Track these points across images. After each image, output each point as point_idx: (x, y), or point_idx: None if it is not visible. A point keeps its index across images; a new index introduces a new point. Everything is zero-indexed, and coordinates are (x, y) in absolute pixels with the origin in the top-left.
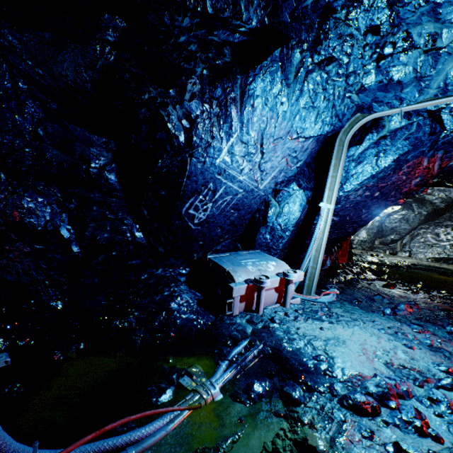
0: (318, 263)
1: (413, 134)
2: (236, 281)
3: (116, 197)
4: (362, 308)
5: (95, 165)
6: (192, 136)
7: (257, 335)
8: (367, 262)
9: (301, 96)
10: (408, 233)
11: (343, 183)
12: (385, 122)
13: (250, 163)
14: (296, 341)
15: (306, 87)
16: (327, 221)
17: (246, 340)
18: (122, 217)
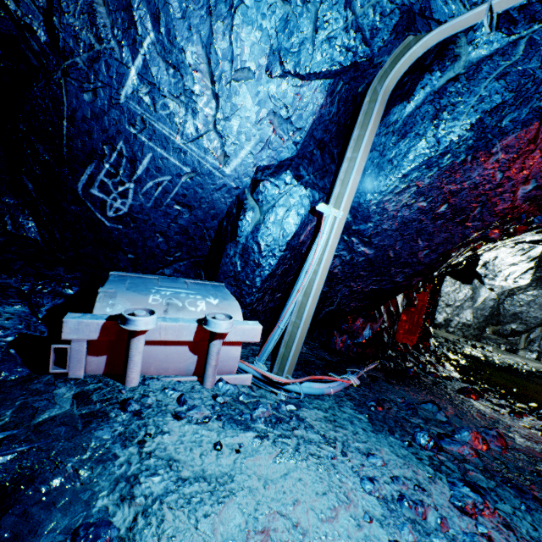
0: (303, 317)
1: (517, 63)
2: (96, 312)
3: None
4: (375, 420)
5: None
6: (56, 28)
7: (43, 427)
8: (461, 355)
9: None
10: (539, 324)
11: (374, 177)
12: (461, 47)
13: (194, 114)
14: (109, 465)
15: None
16: (329, 240)
17: None
18: None
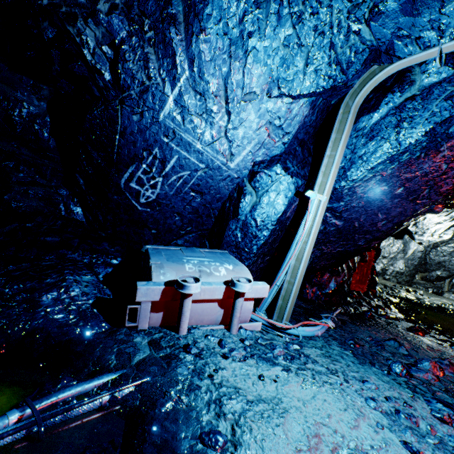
0: (297, 277)
1: None
2: (154, 280)
3: (50, 159)
4: (357, 355)
5: (21, 114)
6: (119, 71)
7: (142, 367)
8: (399, 298)
9: (281, 25)
10: None
11: (347, 169)
12: (415, 75)
13: (211, 126)
14: (198, 393)
15: (286, 9)
16: (315, 218)
17: (115, 373)
18: (55, 185)
